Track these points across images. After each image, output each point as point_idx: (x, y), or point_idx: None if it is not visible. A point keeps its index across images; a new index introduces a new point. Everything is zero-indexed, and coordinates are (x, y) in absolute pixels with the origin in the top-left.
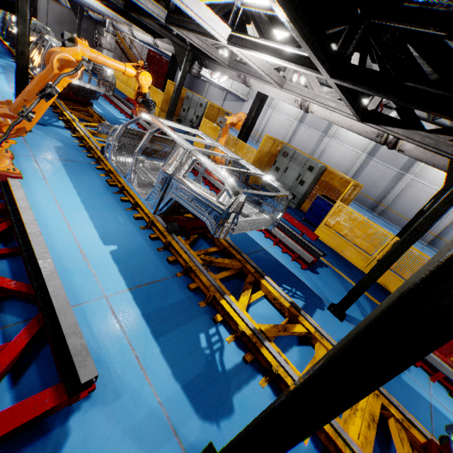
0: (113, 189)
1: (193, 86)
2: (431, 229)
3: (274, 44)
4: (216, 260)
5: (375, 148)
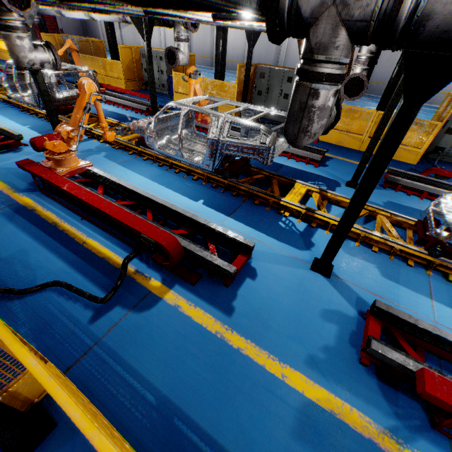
0: (24, 112)
1: (87, 27)
2: None
3: None
4: None
5: None
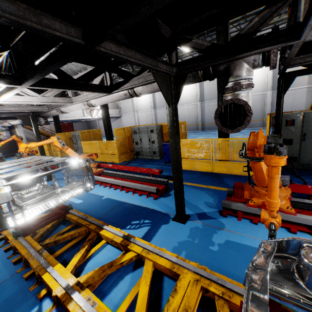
0: None
1: (90, 126)
2: (265, 117)
3: (2, 87)
4: (61, 237)
5: (201, 96)
